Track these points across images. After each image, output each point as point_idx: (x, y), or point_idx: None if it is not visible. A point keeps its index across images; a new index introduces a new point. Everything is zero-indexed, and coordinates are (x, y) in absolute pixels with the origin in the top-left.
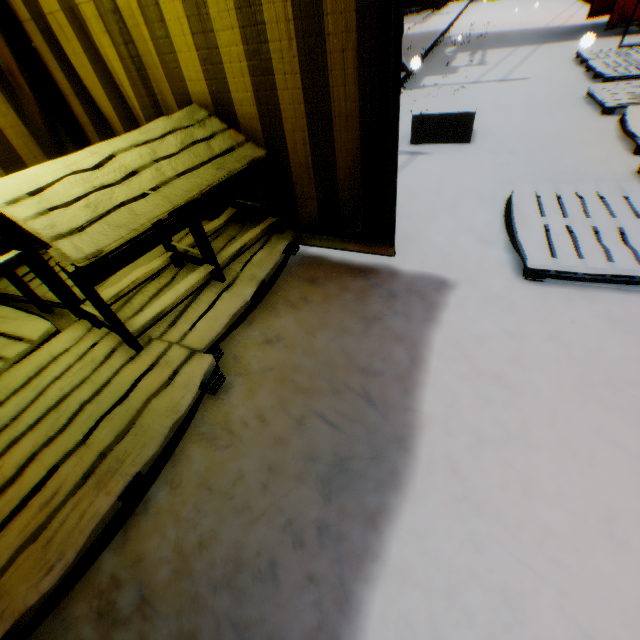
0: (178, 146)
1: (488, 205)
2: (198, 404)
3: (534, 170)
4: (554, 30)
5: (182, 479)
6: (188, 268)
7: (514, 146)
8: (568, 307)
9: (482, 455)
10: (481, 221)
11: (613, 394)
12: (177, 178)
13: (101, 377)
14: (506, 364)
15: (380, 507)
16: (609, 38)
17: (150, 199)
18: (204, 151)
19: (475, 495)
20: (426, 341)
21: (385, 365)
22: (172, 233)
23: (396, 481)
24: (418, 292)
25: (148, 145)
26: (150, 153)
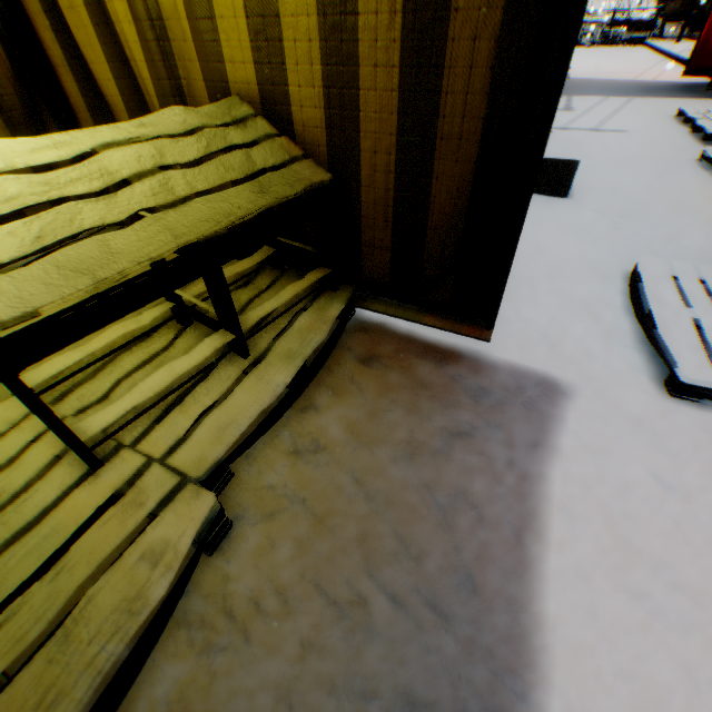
0: (201, 151)
1: (601, 279)
2: (178, 592)
3: (653, 240)
4: (645, 84)
5: (136, 711)
6: (196, 328)
7: (622, 207)
8: None
9: None
10: (595, 300)
11: None
12: (193, 199)
13: (21, 512)
14: (669, 541)
15: None
16: (710, 99)
17: (141, 229)
18: (240, 163)
19: None
20: (539, 481)
21: (479, 516)
22: (173, 285)
23: None
24: (520, 396)
25: (153, 143)
26: (155, 155)
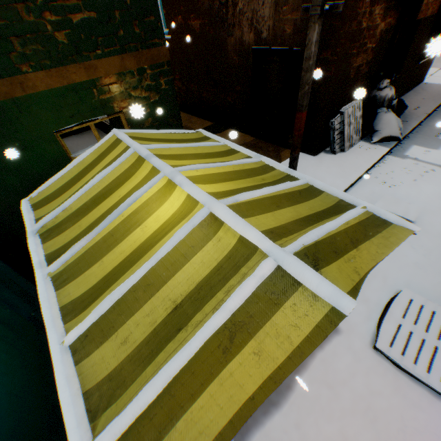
0: None
1: (384, 290)
2: None
3: (427, 276)
4: None
5: None
6: None
7: (429, 249)
8: (383, 374)
9: (309, 413)
10: (374, 300)
11: (373, 422)
12: None
13: None
14: (339, 384)
15: (268, 409)
16: None
17: None
18: None
19: (300, 424)
20: (313, 355)
21: None
22: None
23: (277, 404)
24: None
25: None
26: None
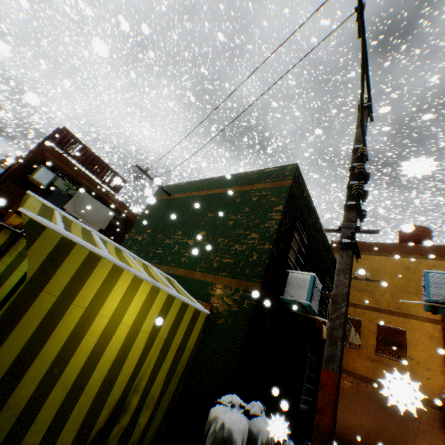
0: None
1: None
2: None
3: None
4: None
5: None
6: None
7: None
8: None
9: None
10: None
11: None
12: None
13: None
14: None
15: None
16: None
17: None
18: None
19: None
20: None
21: None
22: None
23: None
24: None
25: None
26: None
